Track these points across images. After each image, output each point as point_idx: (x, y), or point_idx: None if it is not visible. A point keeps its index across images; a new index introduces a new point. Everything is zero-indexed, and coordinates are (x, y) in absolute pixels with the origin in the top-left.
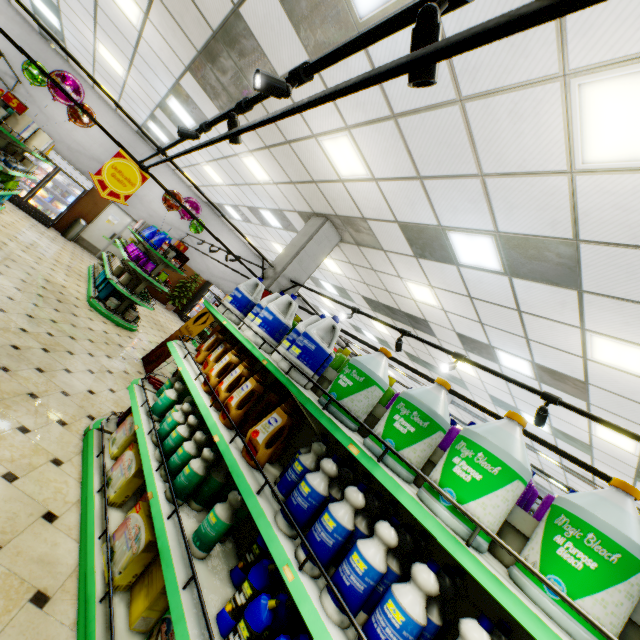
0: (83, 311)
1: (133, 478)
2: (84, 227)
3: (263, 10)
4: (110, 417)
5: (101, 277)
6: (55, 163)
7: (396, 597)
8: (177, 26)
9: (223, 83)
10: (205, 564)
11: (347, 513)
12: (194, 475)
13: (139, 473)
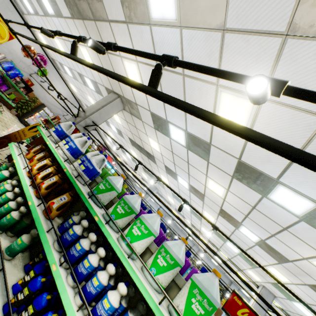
0: None
1: None
2: None
3: None
4: None
5: None
6: None
7: (98, 276)
8: None
9: (77, 3)
10: (10, 262)
11: (87, 243)
12: (12, 219)
13: None
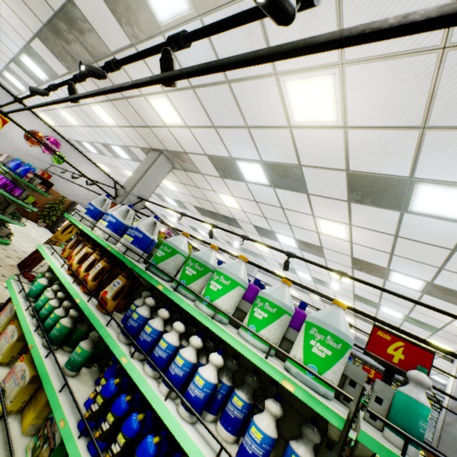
0: None
1: (16, 343)
2: None
3: (93, 5)
4: None
5: None
6: None
7: (180, 353)
8: (22, 2)
9: (68, 50)
10: (76, 379)
11: (159, 322)
12: (64, 328)
13: (21, 338)
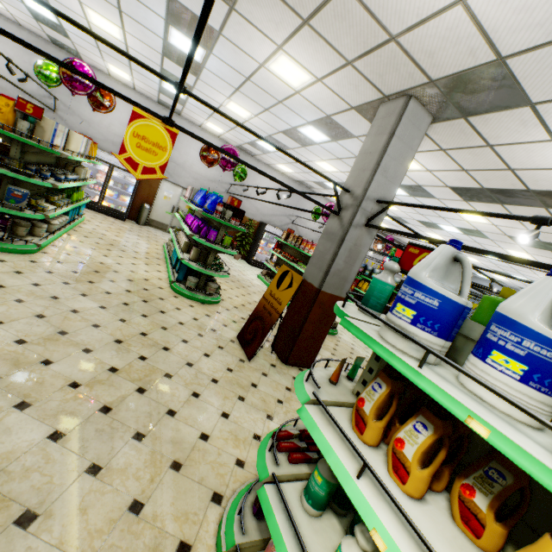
0: (169, 302)
1: None
2: (149, 210)
3: None
4: (240, 499)
5: (174, 256)
6: (107, 162)
7: None
8: None
9: None
10: None
11: None
12: None
13: None
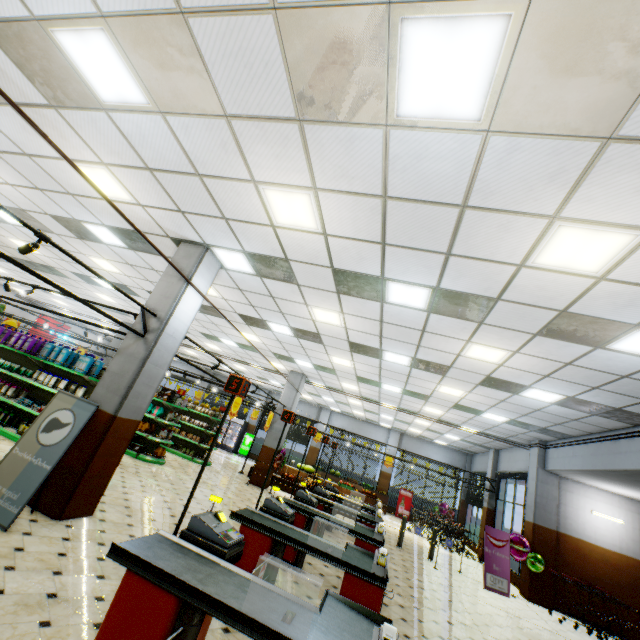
0: None
1: None
2: None
3: None
4: None
5: None
6: None
7: None
8: None
9: None
10: None
11: None
12: None
13: None
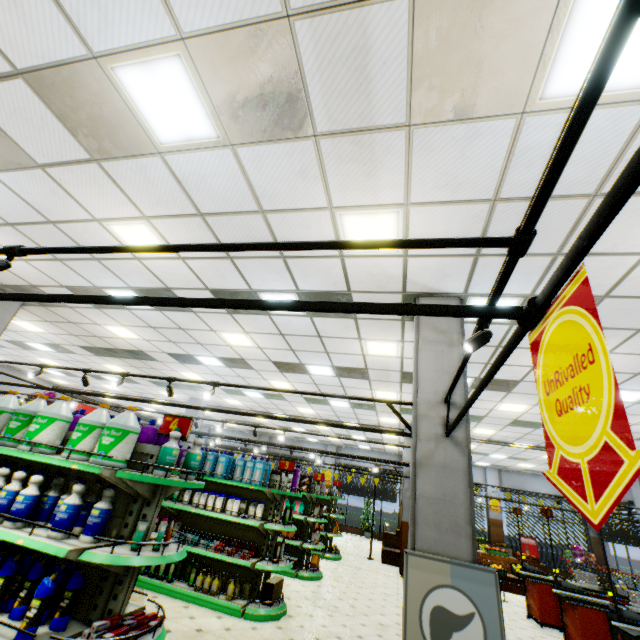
0: None
1: None
2: None
3: None
4: None
5: None
6: None
7: (4, 488)
8: None
9: None
10: None
11: None
12: None
13: None
